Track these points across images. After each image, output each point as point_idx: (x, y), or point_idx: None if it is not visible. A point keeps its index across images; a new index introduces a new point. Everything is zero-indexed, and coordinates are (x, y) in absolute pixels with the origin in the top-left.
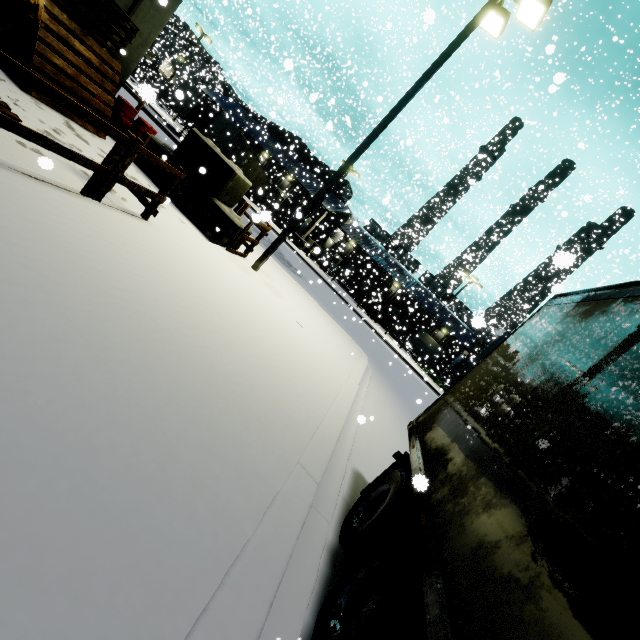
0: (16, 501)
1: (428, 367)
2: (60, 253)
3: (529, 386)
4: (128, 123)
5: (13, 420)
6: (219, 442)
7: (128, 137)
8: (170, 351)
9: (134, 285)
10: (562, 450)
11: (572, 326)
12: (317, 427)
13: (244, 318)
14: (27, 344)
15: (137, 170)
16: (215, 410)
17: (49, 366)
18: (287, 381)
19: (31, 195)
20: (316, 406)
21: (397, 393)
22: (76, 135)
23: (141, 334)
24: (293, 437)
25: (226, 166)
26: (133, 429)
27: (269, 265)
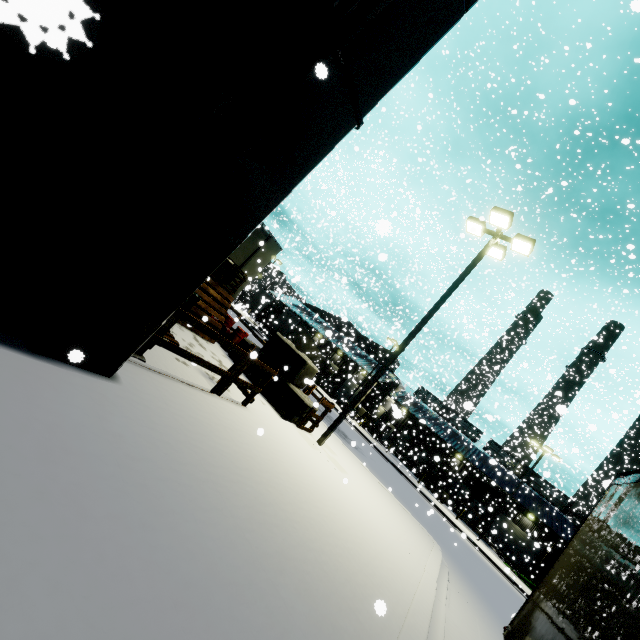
0: (216, 633)
1: (522, 570)
2: (208, 440)
3: (608, 570)
4: (229, 330)
5: (206, 570)
6: (321, 619)
7: (249, 354)
8: (276, 524)
9: (247, 464)
10: (638, 628)
11: (633, 506)
12: (401, 625)
13: (319, 494)
14: (204, 512)
15: (232, 363)
16: (313, 586)
17: (215, 530)
18: (365, 566)
19: (190, 398)
20: (396, 600)
21: (486, 603)
22: (199, 345)
23: (257, 507)
24: (380, 631)
25: (300, 358)
26: (265, 592)
27: (330, 438)
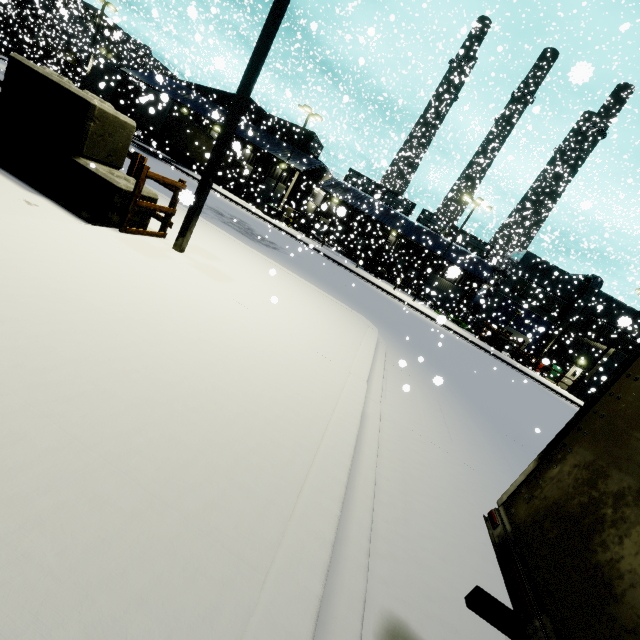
0: None
1: (449, 312)
2: None
3: None
4: None
5: None
6: None
7: None
8: None
9: None
10: None
11: None
12: (252, 603)
13: (90, 345)
14: None
15: None
16: None
17: None
18: (175, 476)
19: None
20: (262, 507)
21: (424, 362)
22: None
23: None
24: None
25: (75, 98)
26: None
27: (217, 242)
